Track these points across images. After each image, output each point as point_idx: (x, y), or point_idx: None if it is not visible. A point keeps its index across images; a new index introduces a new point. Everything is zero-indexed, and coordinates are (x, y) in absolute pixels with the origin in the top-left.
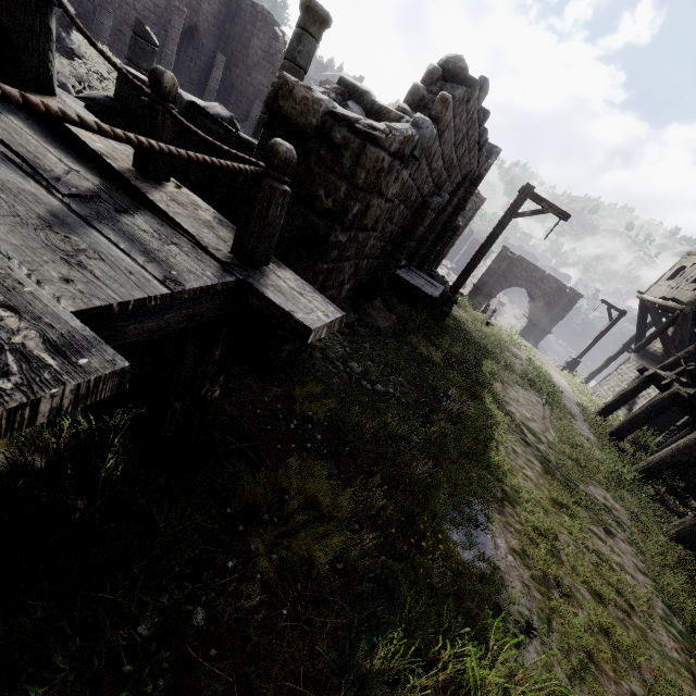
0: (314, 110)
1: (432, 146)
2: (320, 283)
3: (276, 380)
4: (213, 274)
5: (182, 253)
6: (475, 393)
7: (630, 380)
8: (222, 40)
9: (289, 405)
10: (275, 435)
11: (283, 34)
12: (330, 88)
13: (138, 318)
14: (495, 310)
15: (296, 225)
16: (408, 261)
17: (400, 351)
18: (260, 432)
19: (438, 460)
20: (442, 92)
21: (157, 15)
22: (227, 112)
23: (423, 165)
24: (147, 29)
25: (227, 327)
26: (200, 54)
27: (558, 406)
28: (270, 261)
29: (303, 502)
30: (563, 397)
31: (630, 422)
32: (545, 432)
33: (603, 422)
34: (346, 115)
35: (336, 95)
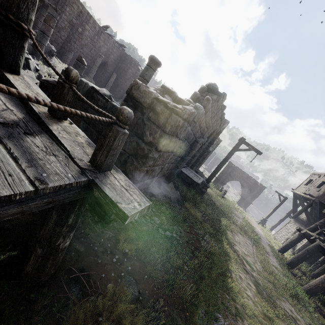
0: (148, 96)
1: (201, 117)
2: (142, 176)
3: (111, 226)
4: (72, 176)
5: (56, 161)
6: (218, 237)
7: (292, 232)
8: (116, 68)
9: (116, 243)
10: (103, 265)
11: (141, 69)
12: (157, 88)
13: (4, 207)
14: (226, 191)
15: (133, 147)
16: (186, 164)
17: (180, 211)
18: (94, 263)
19: (199, 284)
20: (207, 96)
21: (91, 57)
22: (109, 93)
23: (197, 125)
24: (83, 59)
25: (79, 205)
26: (106, 72)
27: (260, 246)
28: (112, 168)
29: (111, 324)
30: (261, 240)
31: (296, 258)
32: (255, 263)
33: (282, 257)
34: (163, 100)
35: (160, 91)
